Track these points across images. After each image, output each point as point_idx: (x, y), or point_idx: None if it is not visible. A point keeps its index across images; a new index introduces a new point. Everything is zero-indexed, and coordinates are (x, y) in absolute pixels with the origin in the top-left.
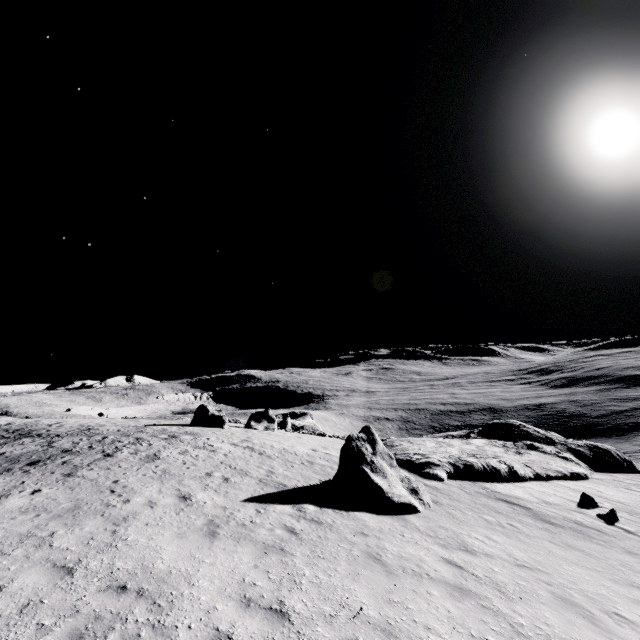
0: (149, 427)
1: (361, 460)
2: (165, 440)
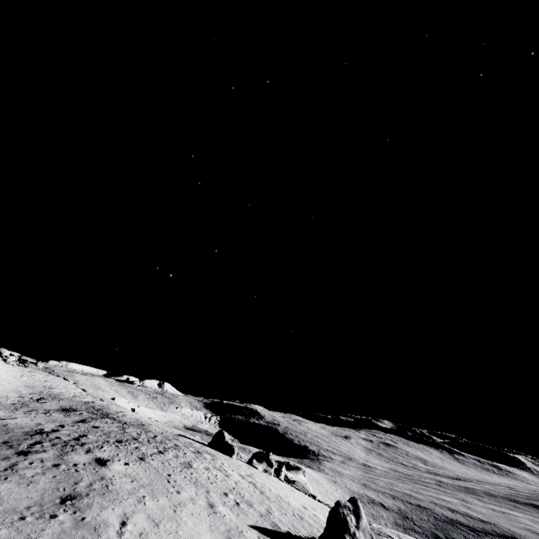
0: (181, 437)
1: (345, 528)
2: (194, 453)
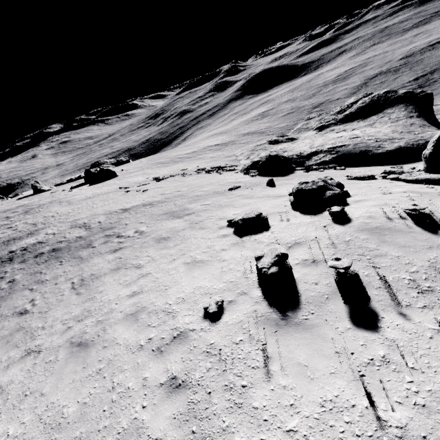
0: None
1: (37, 187)
2: None
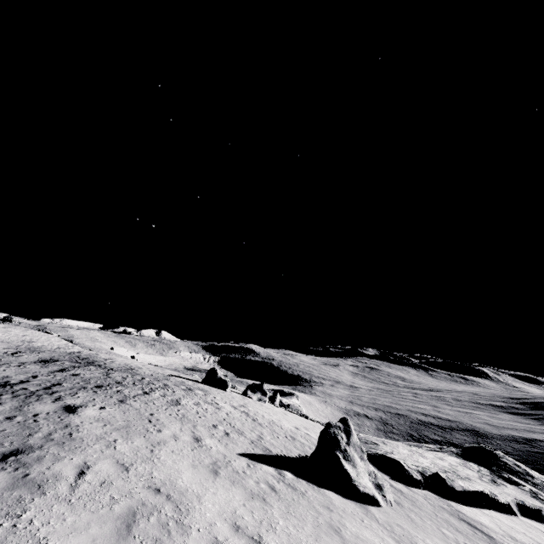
0: (172, 377)
1: (336, 446)
2: (184, 390)
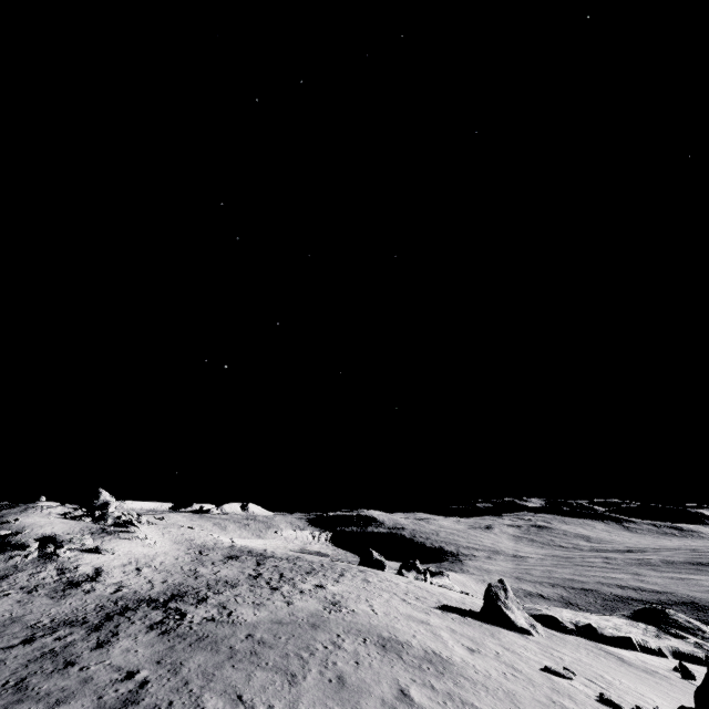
0: (336, 562)
1: (497, 599)
2: (360, 572)
